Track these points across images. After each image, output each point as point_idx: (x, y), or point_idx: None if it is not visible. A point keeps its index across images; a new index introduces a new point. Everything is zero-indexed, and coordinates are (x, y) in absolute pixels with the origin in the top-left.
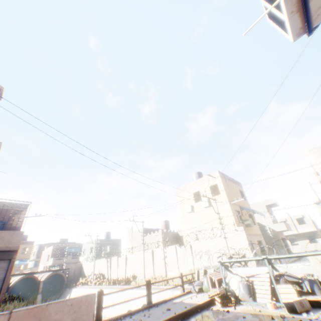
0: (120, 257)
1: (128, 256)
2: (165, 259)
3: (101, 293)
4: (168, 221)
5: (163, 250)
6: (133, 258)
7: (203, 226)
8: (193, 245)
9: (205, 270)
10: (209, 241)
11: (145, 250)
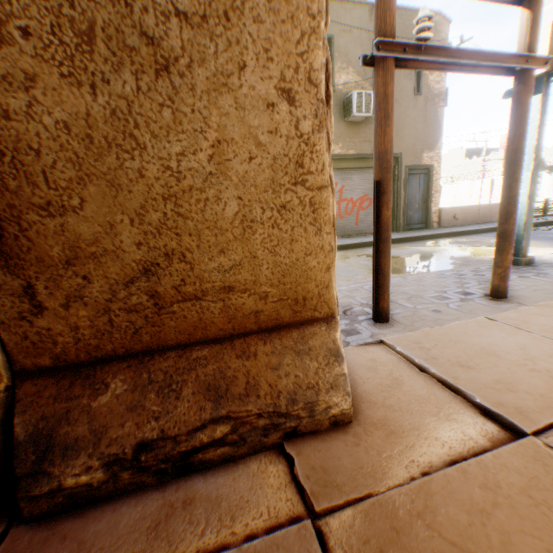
0: None
1: (444, 186)
2: None
3: None
4: None
5: None
6: (452, 189)
7: None
8: None
9: None
10: None
11: (464, 180)
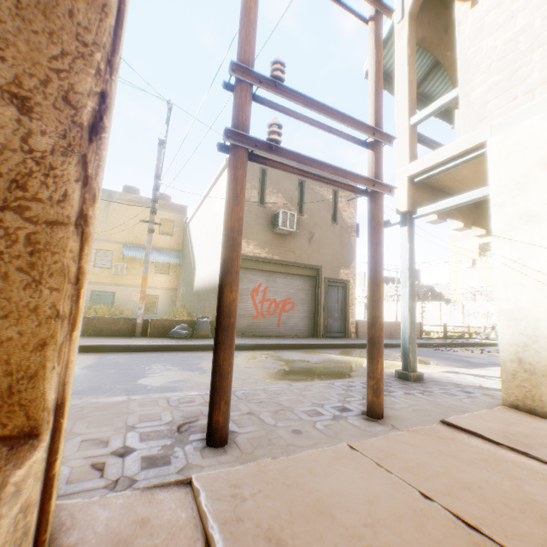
0: (356, 304)
1: None
2: (423, 313)
3: (420, 324)
4: (419, 272)
5: (421, 304)
6: None
7: (484, 286)
8: (466, 304)
9: (493, 327)
10: (491, 304)
11: (385, 301)
